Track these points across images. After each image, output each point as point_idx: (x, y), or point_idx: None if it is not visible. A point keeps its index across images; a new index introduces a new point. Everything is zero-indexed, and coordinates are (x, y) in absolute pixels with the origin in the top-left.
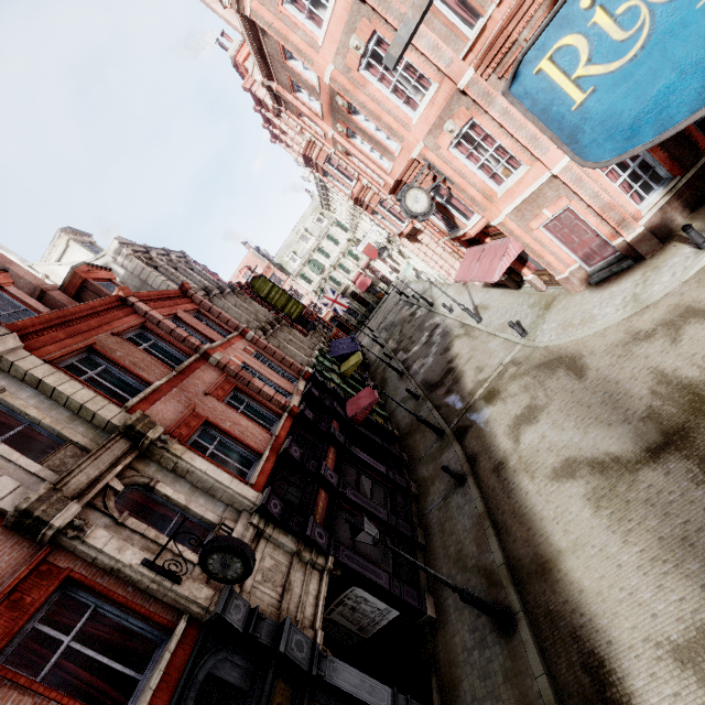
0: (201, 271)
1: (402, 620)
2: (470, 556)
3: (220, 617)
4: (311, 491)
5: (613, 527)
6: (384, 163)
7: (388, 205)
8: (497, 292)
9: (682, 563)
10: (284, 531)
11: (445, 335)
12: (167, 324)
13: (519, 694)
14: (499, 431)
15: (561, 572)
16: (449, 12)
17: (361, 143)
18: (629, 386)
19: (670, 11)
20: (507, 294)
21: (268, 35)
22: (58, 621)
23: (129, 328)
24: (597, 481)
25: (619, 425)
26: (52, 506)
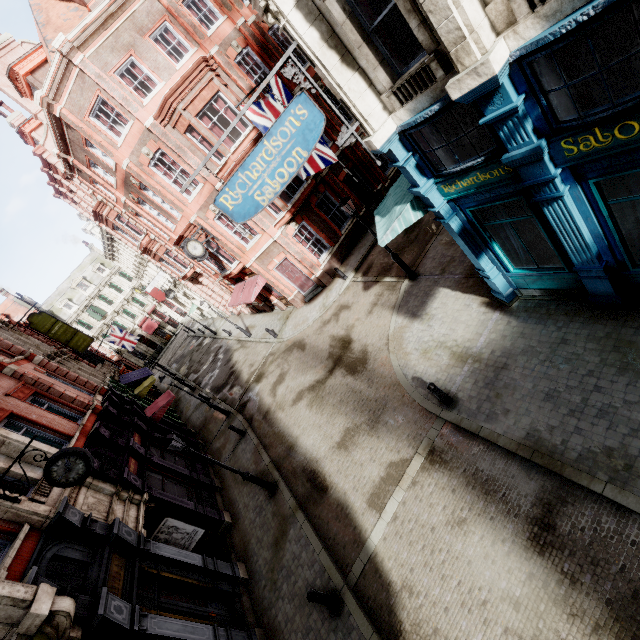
0: None
1: (207, 536)
2: (252, 472)
3: (61, 518)
4: (122, 458)
5: (317, 411)
6: (169, 224)
7: (173, 255)
8: (260, 316)
9: (340, 410)
10: (103, 481)
11: (227, 351)
12: None
13: (280, 517)
14: (265, 395)
15: (298, 446)
16: (206, 150)
17: (150, 209)
18: (322, 346)
19: (244, 195)
20: (266, 316)
21: (72, 129)
22: None
23: None
24: (311, 395)
25: (319, 365)
26: None
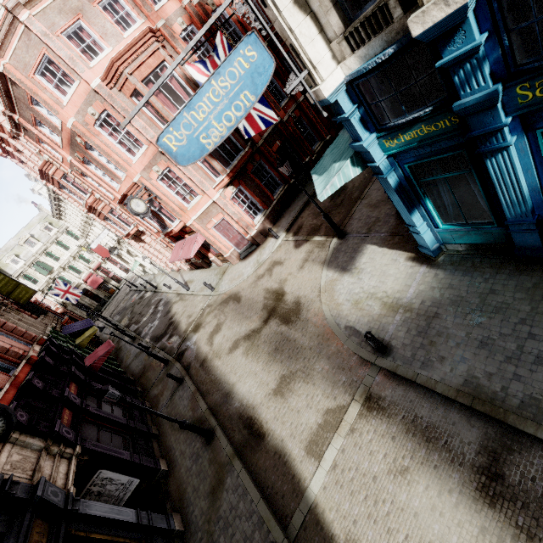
0: None
1: (143, 486)
2: (189, 419)
3: None
4: (55, 410)
5: (253, 359)
6: (114, 184)
7: (117, 214)
8: (198, 271)
9: (275, 358)
10: (31, 435)
11: (167, 304)
12: None
13: (217, 465)
14: (202, 344)
15: (234, 393)
16: (151, 114)
17: (95, 169)
18: (257, 298)
19: (189, 136)
20: (203, 271)
21: (17, 86)
22: None
23: None
24: (247, 344)
25: (254, 316)
26: None
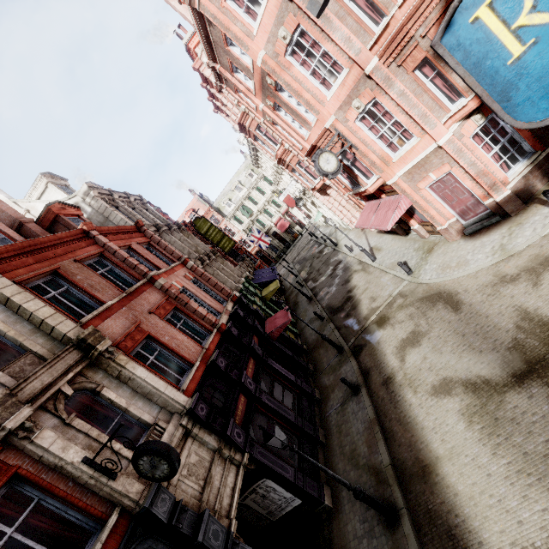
0: (154, 211)
1: (304, 507)
2: (362, 456)
3: (148, 510)
4: (232, 396)
5: (483, 440)
6: (303, 132)
7: (304, 165)
8: (388, 237)
9: (544, 477)
10: (208, 431)
11: (346, 269)
12: (122, 254)
13: None
14: (388, 351)
15: (438, 476)
16: (360, 12)
17: (285, 115)
18: (497, 320)
19: None
20: (396, 239)
21: (213, 25)
22: (4, 513)
23: (89, 256)
24: (470, 399)
25: (489, 353)
26: (6, 409)
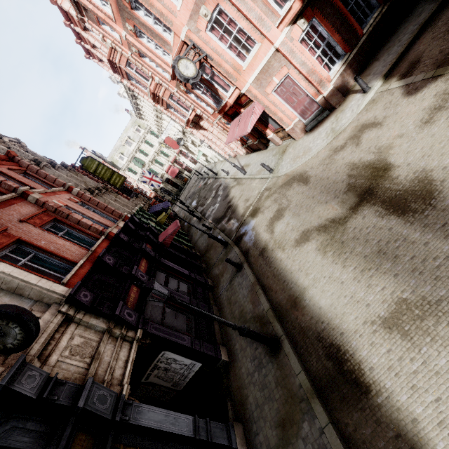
0: (35, 154)
1: (204, 369)
2: (248, 312)
3: (7, 389)
4: (123, 287)
5: (335, 260)
6: (167, 58)
7: (176, 99)
8: (254, 155)
9: (380, 266)
10: (96, 315)
11: (225, 188)
12: None
13: (287, 391)
14: (261, 230)
15: (306, 300)
16: None
17: (148, 42)
18: (335, 177)
19: None
20: (260, 154)
21: None
22: None
23: None
24: (323, 237)
25: (332, 201)
26: None
